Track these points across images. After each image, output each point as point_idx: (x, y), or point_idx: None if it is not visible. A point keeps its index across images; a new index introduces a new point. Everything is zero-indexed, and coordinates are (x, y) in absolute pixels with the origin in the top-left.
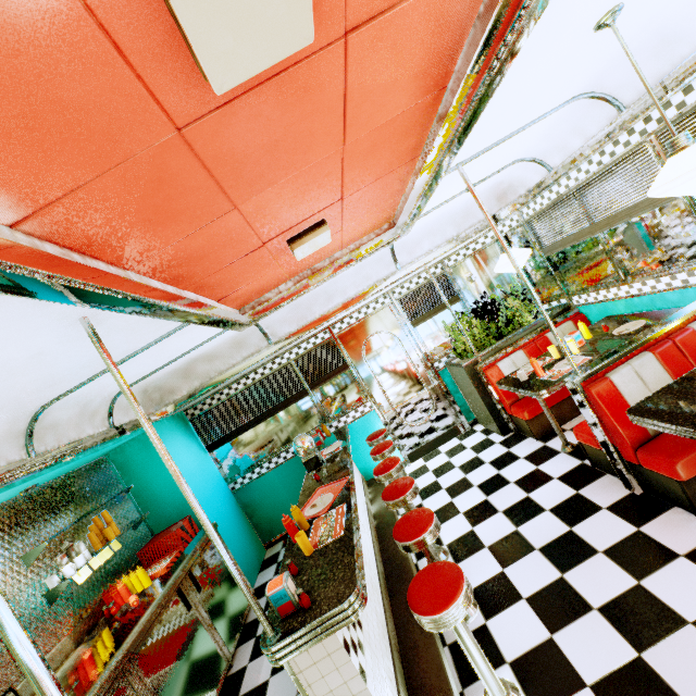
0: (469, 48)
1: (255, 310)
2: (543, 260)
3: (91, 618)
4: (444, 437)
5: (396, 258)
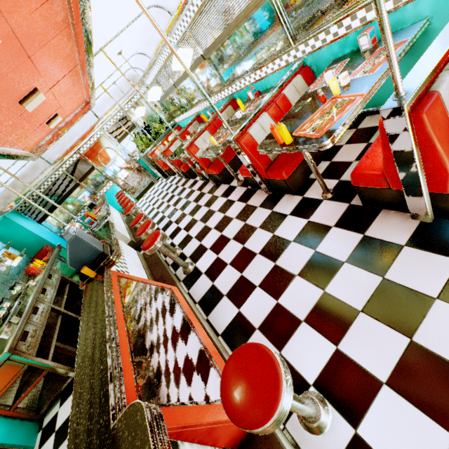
0: (82, 73)
1: (38, 150)
2: (160, 105)
3: (26, 278)
4: (148, 187)
5: (96, 114)
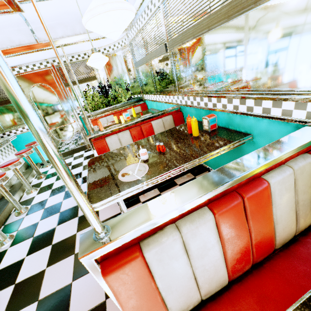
0: None
1: None
2: (135, 70)
3: None
4: (78, 149)
5: (34, 32)
